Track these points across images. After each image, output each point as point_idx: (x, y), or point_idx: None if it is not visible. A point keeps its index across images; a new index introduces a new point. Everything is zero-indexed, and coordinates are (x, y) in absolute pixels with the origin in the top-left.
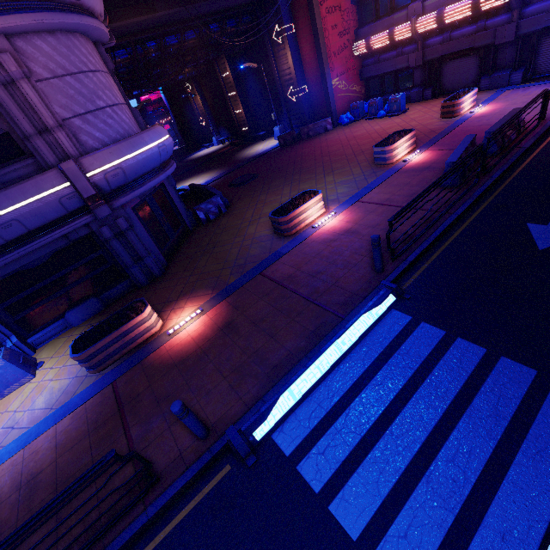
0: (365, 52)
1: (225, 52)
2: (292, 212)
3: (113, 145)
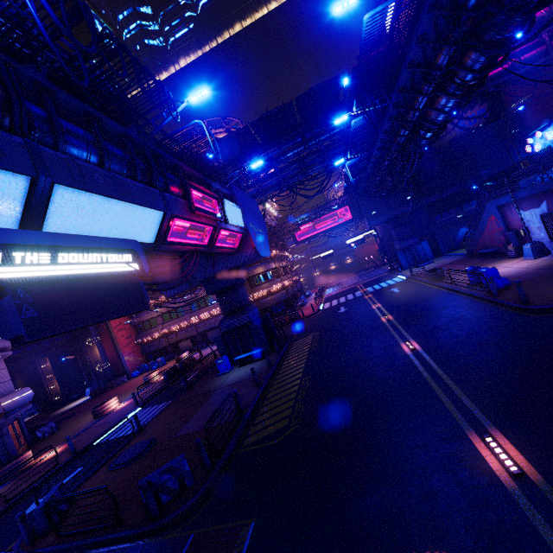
0: (142, 343)
1: (51, 353)
2: (103, 404)
3: (14, 393)
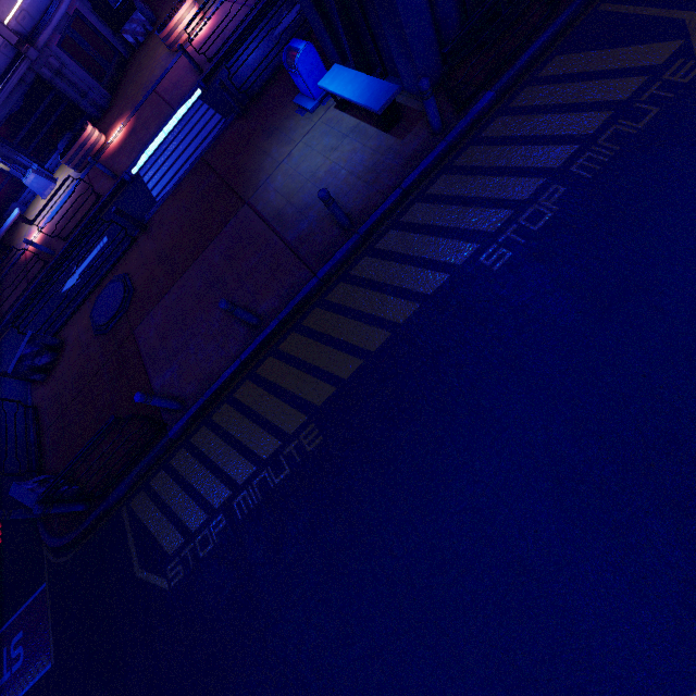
0: None
1: None
2: (167, 27)
3: None
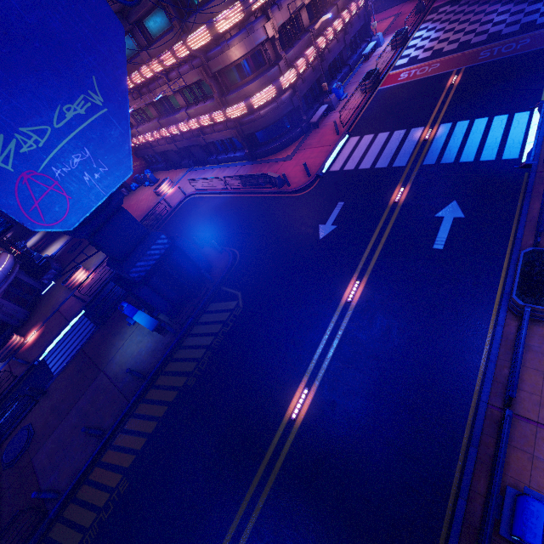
0: None
1: None
2: (68, 281)
3: None
